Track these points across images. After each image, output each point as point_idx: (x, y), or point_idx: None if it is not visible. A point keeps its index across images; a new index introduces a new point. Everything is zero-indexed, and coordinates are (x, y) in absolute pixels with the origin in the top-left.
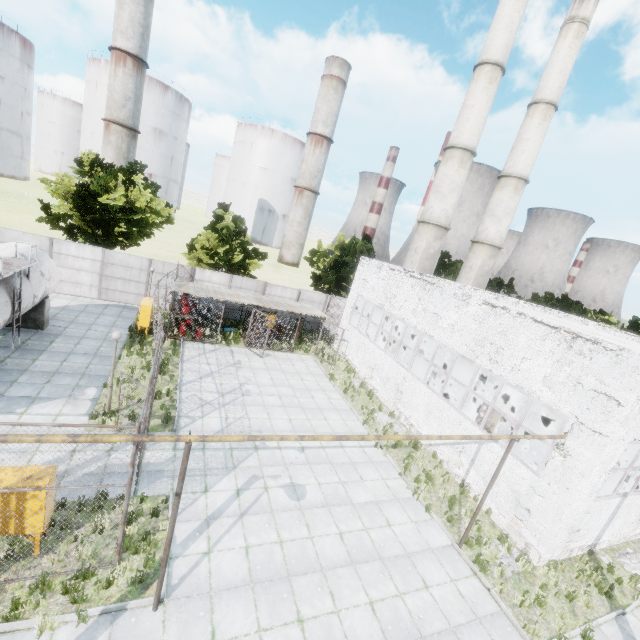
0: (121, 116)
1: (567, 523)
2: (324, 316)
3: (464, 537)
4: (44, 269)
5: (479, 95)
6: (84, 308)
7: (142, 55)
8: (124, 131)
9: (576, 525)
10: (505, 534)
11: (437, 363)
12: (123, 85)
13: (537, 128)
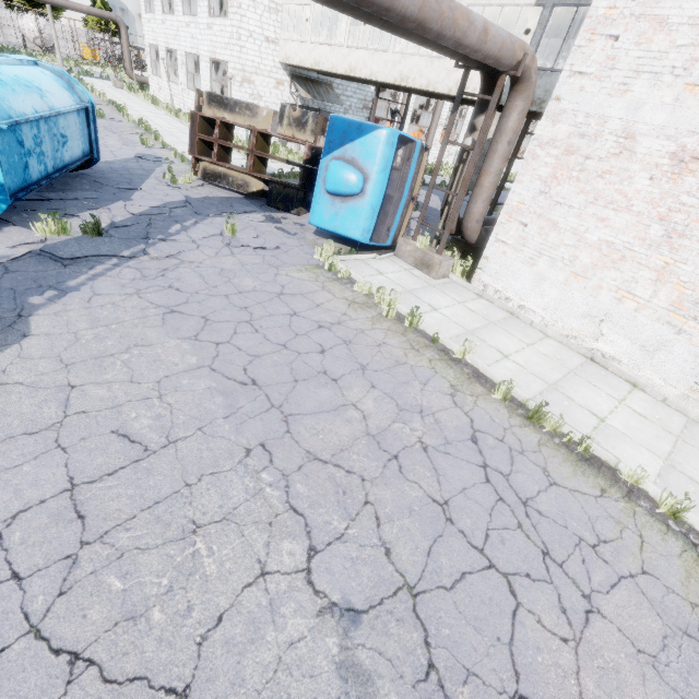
0: None
1: None
2: None
3: None
4: None
5: None
6: None
7: None
8: None
9: None
10: None
11: None
12: None
13: None
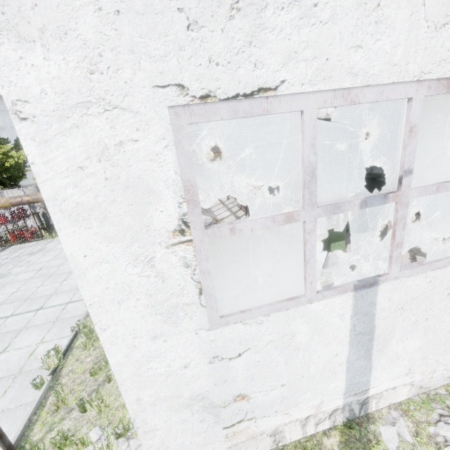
0: None
1: (156, 398)
2: None
3: (0, 446)
4: None
5: None
6: None
7: None
8: None
9: (212, 391)
10: (119, 418)
11: (241, 185)
12: None
13: None
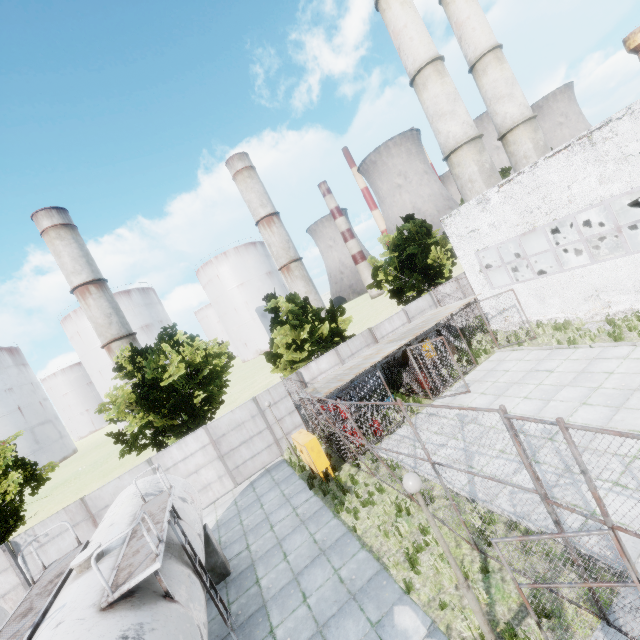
0: (114, 332)
1: None
2: (474, 297)
3: None
4: (179, 492)
5: (402, 13)
6: (236, 508)
7: (97, 276)
8: (124, 342)
9: None
10: None
11: None
12: (99, 309)
13: (467, 2)
